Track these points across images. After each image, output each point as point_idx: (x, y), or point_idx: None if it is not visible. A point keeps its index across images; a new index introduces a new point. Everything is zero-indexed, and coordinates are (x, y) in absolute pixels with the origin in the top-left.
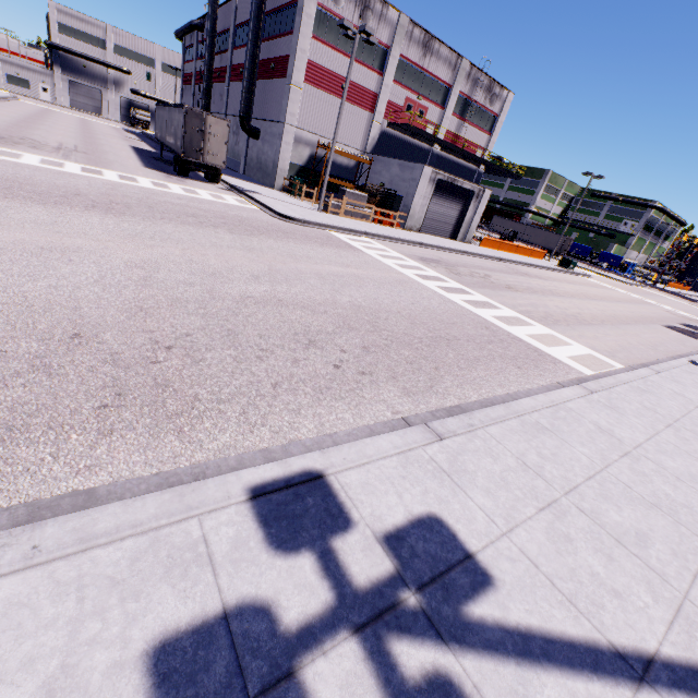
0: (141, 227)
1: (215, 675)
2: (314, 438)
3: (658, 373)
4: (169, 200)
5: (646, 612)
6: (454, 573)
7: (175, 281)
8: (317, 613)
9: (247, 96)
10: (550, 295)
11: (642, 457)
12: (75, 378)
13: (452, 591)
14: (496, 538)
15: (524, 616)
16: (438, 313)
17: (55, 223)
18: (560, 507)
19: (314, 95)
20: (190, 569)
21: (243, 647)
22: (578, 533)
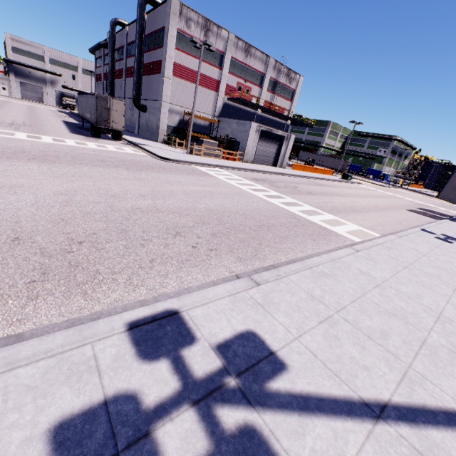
0: (66, 169)
1: (96, 439)
2: (176, 291)
3: (400, 237)
4: (86, 152)
5: (384, 377)
6: (261, 364)
7: (87, 202)
8: (169, 395)
9: (136, 86)
10: (335, 196)
11: (388, 287)
12: (14, 265)
13: (259, 375)
14: (291, 341)
15: (305, 386)
16: (263, 211)
17: (6, 170)
18: (333, 320)
19: (179, 83)
20: (83, 376)
21: (116, 420)
22: (344, 334)
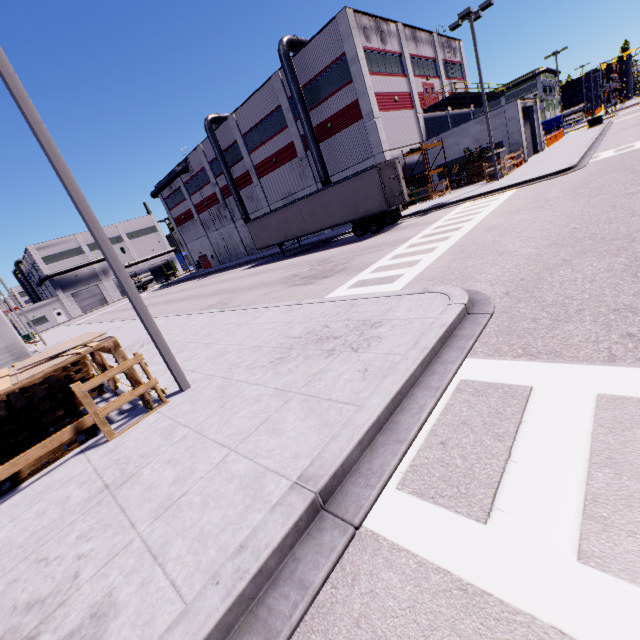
0: None
1: None
2: None
3: None
4: (555, 194)
5: None
6: None
7: None
8: None
9: (321, 162)
10: None
11: None
12: None
13: None
14: None
15: None
16: None
17: None
18: None
19: (385, 118)
20: None
21: None
22: None
